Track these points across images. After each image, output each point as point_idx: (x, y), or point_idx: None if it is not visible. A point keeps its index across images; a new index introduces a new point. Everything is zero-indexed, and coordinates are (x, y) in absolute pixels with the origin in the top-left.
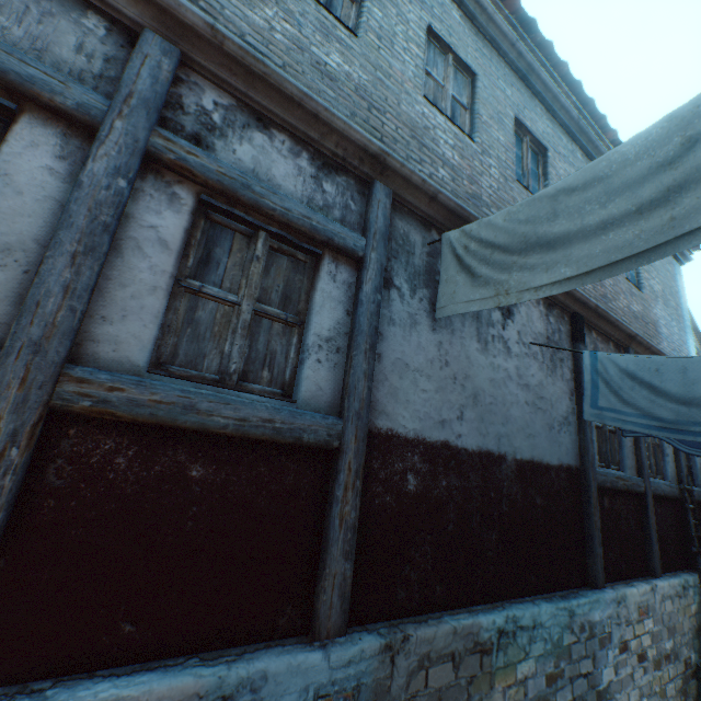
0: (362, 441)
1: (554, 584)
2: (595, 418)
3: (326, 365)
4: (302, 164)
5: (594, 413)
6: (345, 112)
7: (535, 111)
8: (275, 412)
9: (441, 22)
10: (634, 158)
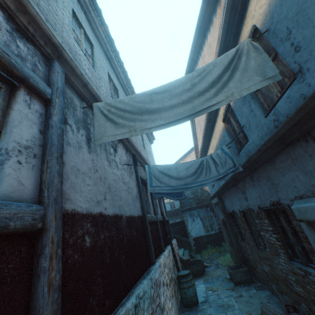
0: (60, 219)
1: (144, 270)
2: (152, 191)
3: (26, 166)
4: None
5: (152, 189)
6: None
7: (113, 74)
8: None
9: (78, 13)
10: (178, 86)
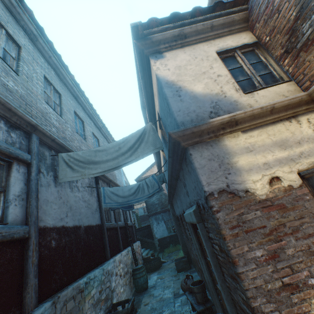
0: (37, 232)
1: (98, 263)
2: (105, 206)
3: (19, 206)
4: (2, 125)
5: (105, 205)
6: (17, 105)
7: (80, 109)
8: (2, 229)
9: (49, 74)
10: (111, 148)
